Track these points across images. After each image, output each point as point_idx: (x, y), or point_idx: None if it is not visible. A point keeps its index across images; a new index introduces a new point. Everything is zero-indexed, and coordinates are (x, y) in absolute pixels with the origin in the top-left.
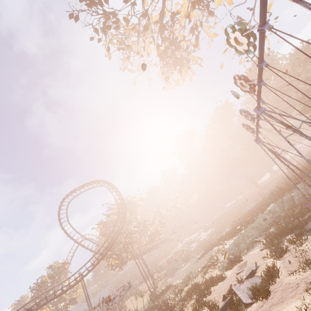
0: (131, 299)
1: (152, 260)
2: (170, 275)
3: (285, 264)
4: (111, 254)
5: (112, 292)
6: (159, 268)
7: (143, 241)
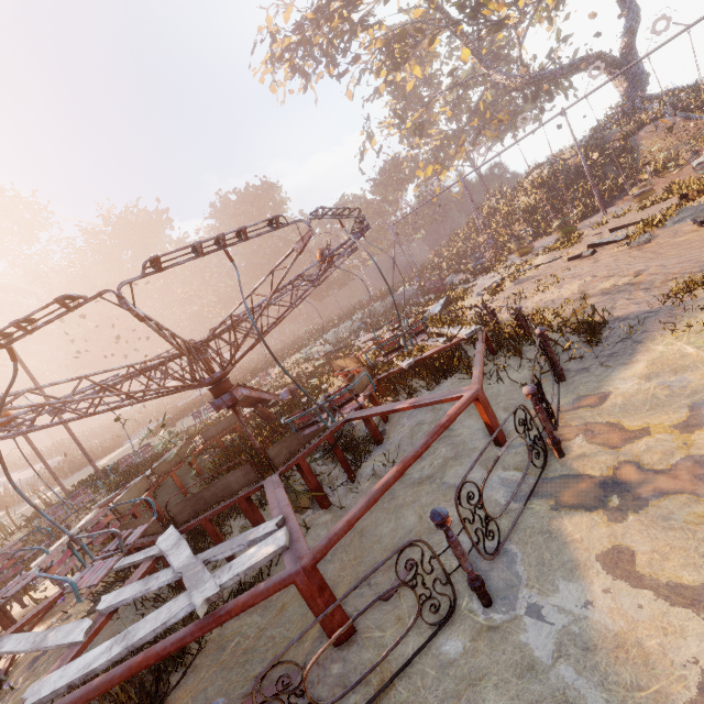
0: None
1: None
2: None
3: None
4: None
5: None
6: None
7: None
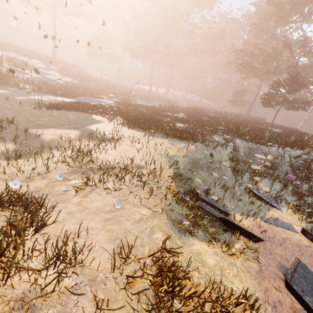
0: None
1: None
2: None
3: None
4: None
5: None
6: None
7: None
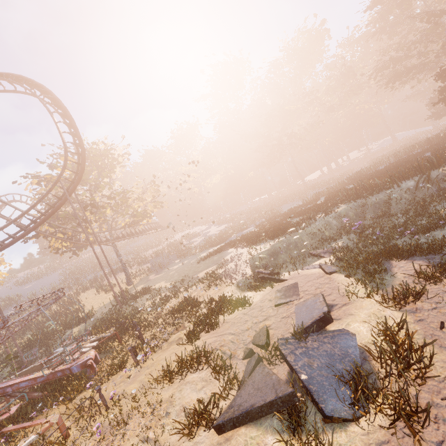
0: (90, 292)
1: (134, 248)
2: (155, 271)
3: (426, 326)
4: (54, 232)
5: (65, 280)
6: (141, 260)
7: (120, 222)
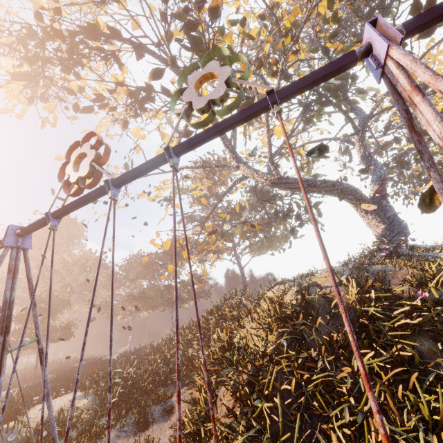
0: None
1: None
2: None
3: None
4: None
5: None
6: None
7: None
